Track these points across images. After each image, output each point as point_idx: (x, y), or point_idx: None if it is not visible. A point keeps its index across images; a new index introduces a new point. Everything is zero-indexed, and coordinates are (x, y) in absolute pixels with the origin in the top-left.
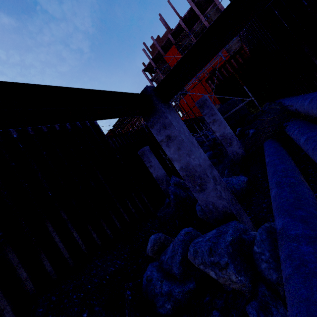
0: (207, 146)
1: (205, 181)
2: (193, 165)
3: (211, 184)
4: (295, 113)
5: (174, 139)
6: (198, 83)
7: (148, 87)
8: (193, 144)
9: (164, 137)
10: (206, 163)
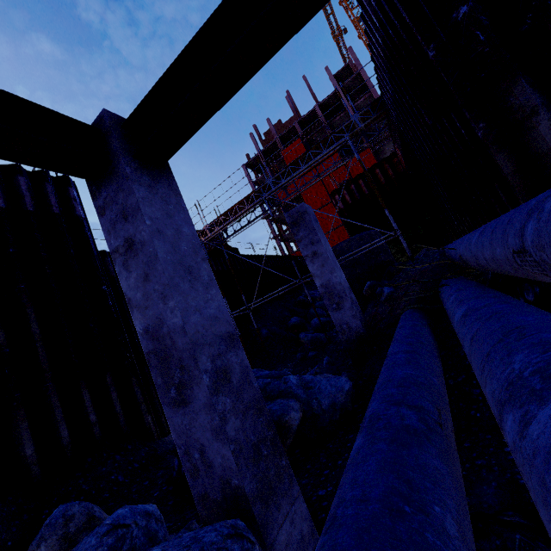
0: (320, 308)
1: (191, 377)
2: (170, 328)
3: (203, 391)
4: (463, 267)
5: (139, 249)
6: (329, 203)
7: (109, 114)
8: (192, 274)
9: (121, 241)
10: (213, 329)
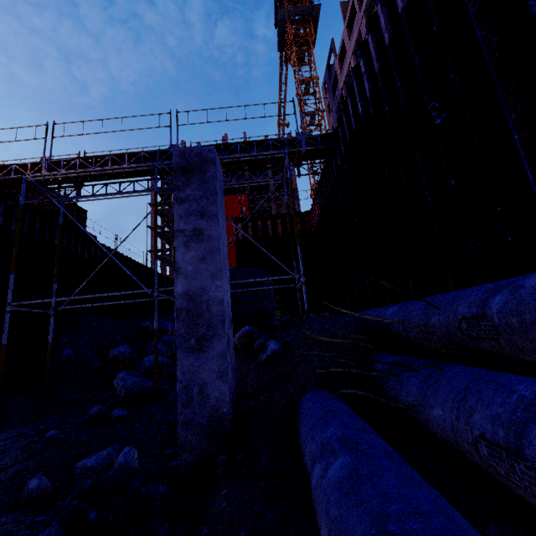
0: (166, 345)
1: None
2: None
3: None
4: (405, 345)
5: None
6: None
7: None
8: None
9: None
10: None
